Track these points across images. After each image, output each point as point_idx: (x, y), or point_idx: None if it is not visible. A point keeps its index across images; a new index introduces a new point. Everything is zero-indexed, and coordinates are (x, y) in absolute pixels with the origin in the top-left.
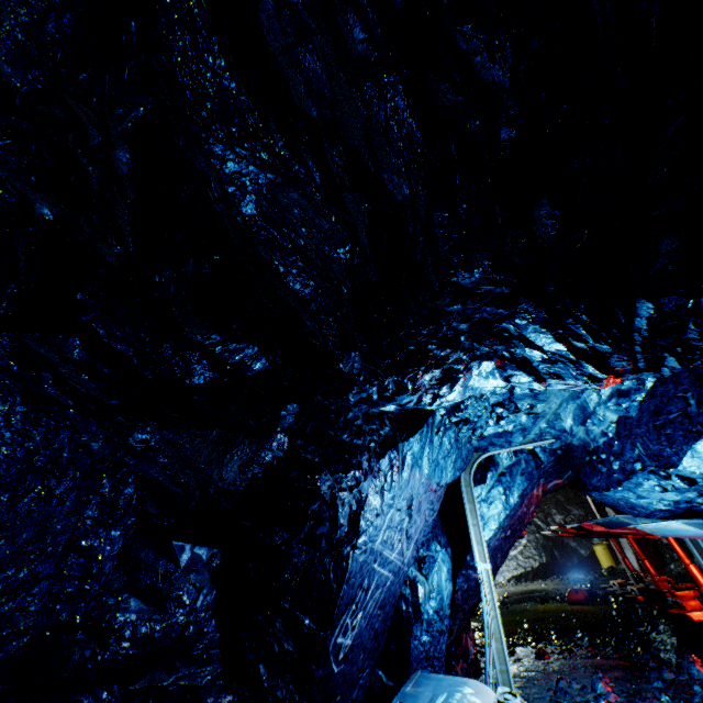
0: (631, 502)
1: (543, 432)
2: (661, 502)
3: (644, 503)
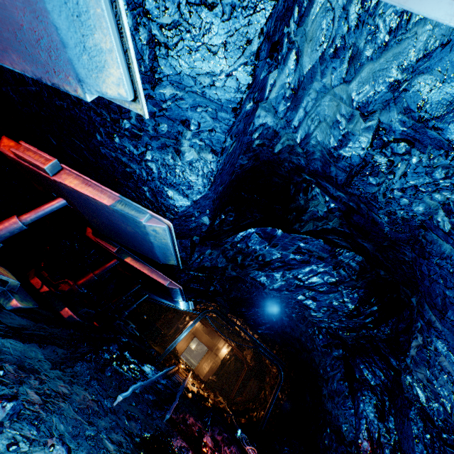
0: (204, 67)
1: (380, 45)
2: (171, 97)
3: (187, 82)
